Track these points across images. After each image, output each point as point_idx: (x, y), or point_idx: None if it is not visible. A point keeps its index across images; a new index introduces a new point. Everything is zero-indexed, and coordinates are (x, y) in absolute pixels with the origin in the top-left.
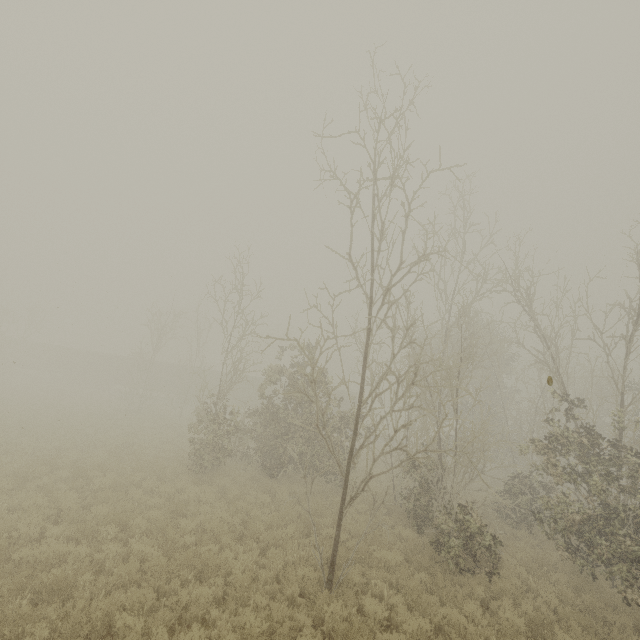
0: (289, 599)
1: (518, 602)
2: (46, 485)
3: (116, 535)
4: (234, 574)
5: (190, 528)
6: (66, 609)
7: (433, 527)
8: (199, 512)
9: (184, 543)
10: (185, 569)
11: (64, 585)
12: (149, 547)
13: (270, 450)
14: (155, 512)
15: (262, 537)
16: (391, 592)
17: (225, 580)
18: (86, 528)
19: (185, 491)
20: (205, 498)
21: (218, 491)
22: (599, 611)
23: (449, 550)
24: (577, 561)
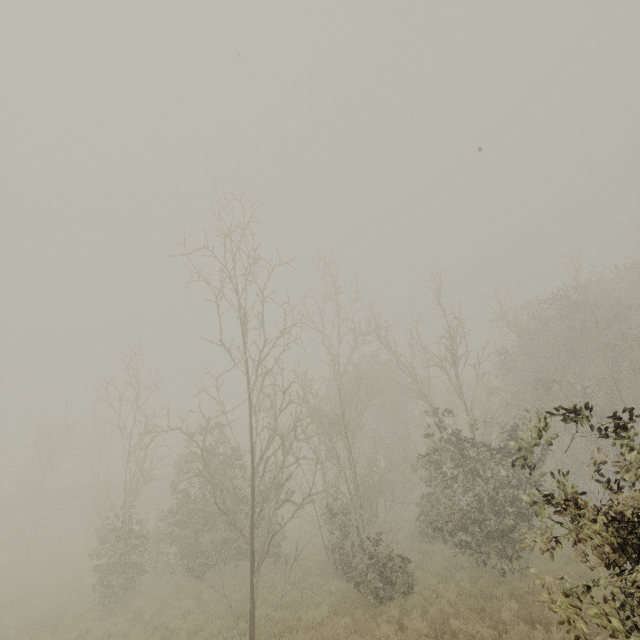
0: None
1: (427, 610)
2: None
3: None
4: None
5: None
6: None
7: (353, 569)
8: None
9: None
10: None
11: None
12: None
13: (193, 549)
14: None
15: None
16: None
17: None
18: None
19: (91, 632)
20: (116, 631)
21: (134, 618)
22: (488, 591)
23: (367, 585)
24: (467, 553)
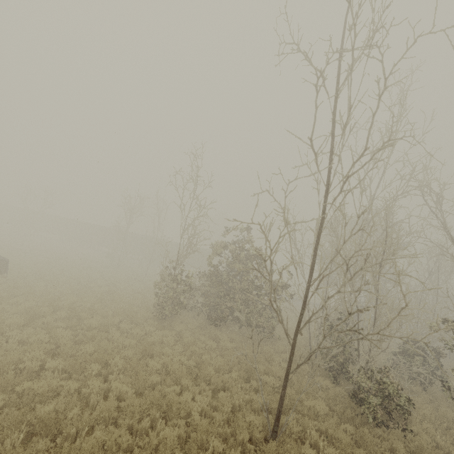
0: (240, 443)
1: None
2: (49, 323)
3: (99, 371)
4: (193, 416)
5: (156, 368)
6: (54, 450)
7: (353, 384)
8: (162, 352)
9: (152, 381)
10: (154, 409)
11: (54, 421)
12: (125, 385)
13: (214, 305)
14: (129, 352)
15: (212, 380)
16: (324, 442)
17: (185, 418)
18: (76, 364)
19: (151, 334)
20: (166, 341)
21: (176, 335)
22: None
23: (369, 406)
24: None
